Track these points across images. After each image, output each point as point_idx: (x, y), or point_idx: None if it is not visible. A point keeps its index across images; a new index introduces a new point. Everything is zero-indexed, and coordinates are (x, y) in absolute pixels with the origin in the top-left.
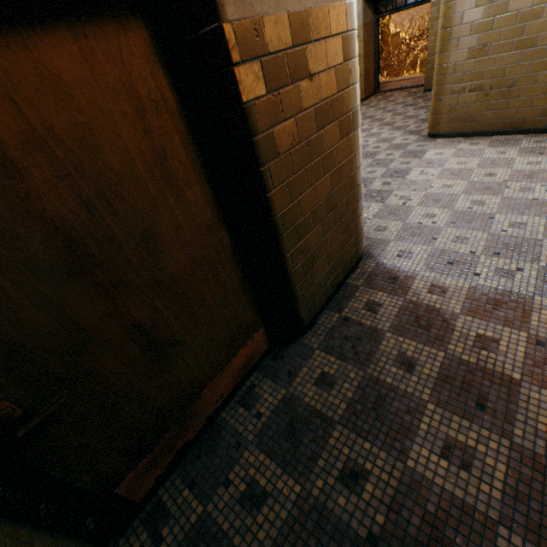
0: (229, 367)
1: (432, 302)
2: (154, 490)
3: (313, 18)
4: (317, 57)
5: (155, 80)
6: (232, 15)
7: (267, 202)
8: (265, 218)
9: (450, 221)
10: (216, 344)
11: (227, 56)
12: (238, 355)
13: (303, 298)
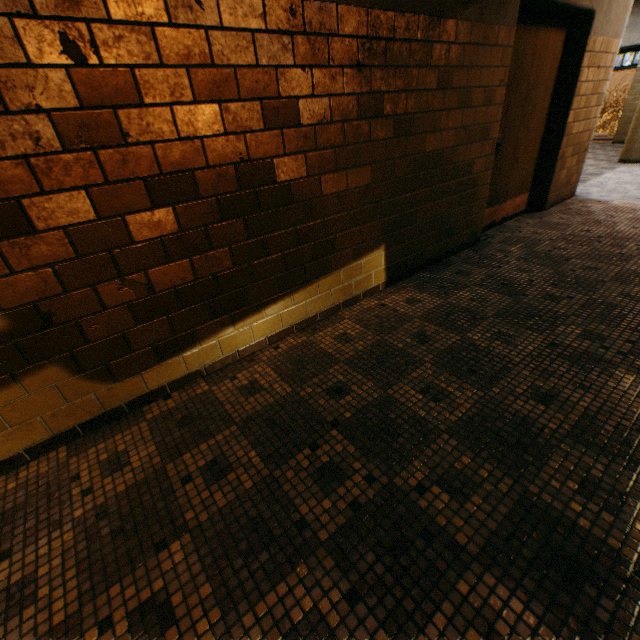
0: (515, 200)
1: (624, 206)
2: (482, 231)
3: (607, 43)
4: (602, 60)
5: (559, 52)
6: (591, 35)
7: (567, 116)
8: (560, 125)
9: (637, 189)
10: (519, 180)
11: (583, 49)
12: (518, 197)
13: (552, 185)
